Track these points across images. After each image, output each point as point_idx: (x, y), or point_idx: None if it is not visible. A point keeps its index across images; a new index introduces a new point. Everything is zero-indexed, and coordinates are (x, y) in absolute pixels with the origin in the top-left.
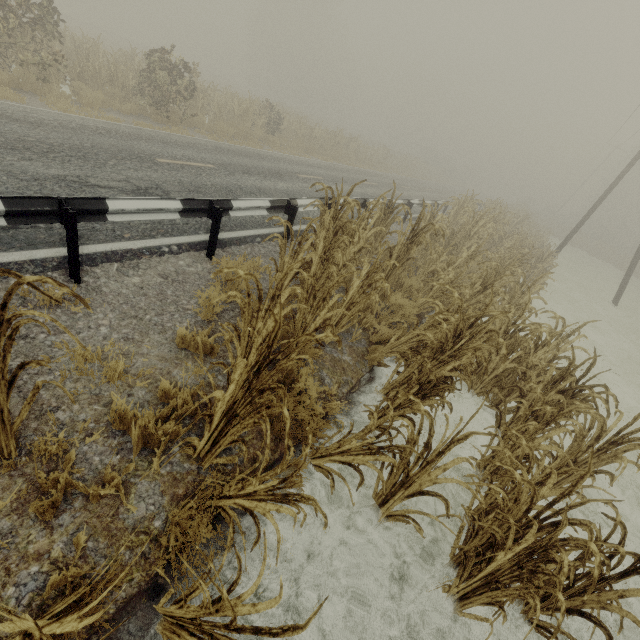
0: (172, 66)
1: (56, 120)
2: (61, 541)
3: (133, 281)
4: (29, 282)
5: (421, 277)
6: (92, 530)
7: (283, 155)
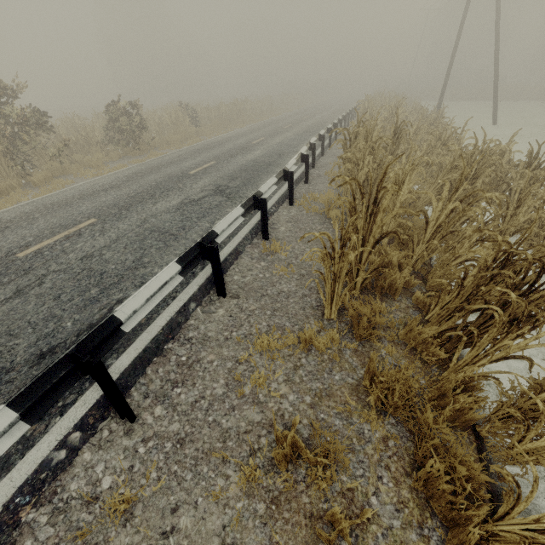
0: (126, 111)
1: (113, 181)
2: (407, 303)
3: (283, 230)
4: (387, 190)
5: None
6: (410, 297)
7: (222, 136)
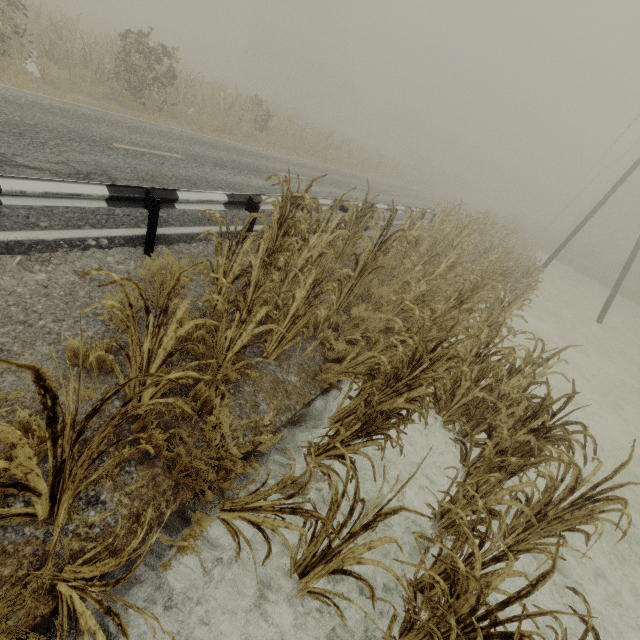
0: (150, 50)
1: (2, 94)
2: None
3: (37, 278)
4: None
5: (395, 287)
6: None
7: (268, 152)
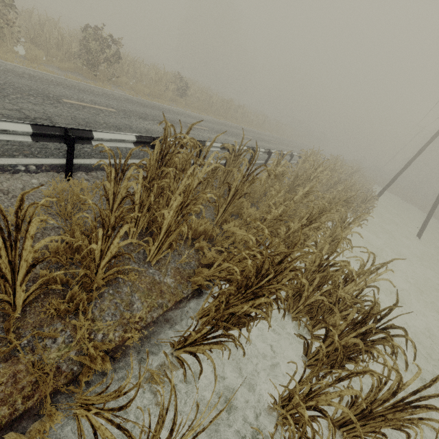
0: (102, 39)
1: None
2: None
3: None
4: None
5: (263, 208)
6: None
7: (183, 111)
